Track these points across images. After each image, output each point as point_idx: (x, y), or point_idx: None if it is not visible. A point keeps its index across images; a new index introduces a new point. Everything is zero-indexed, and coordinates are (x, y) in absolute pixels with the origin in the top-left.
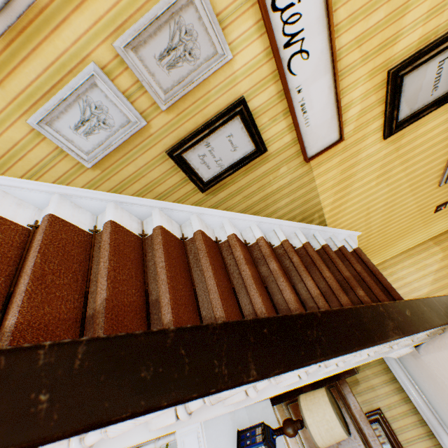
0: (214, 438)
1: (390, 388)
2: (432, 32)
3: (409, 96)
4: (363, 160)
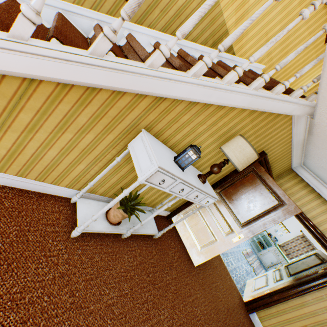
0: (154, 142)
1: (298, 187)
2: None
3: None
4: None
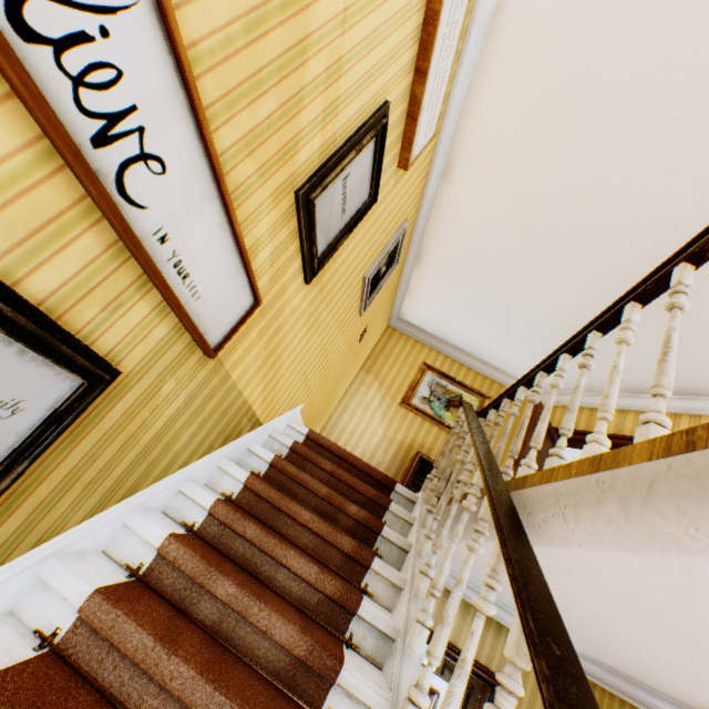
0: None
1: None
2: (331, 141)
3: (323, 224)
4: (289, 318)
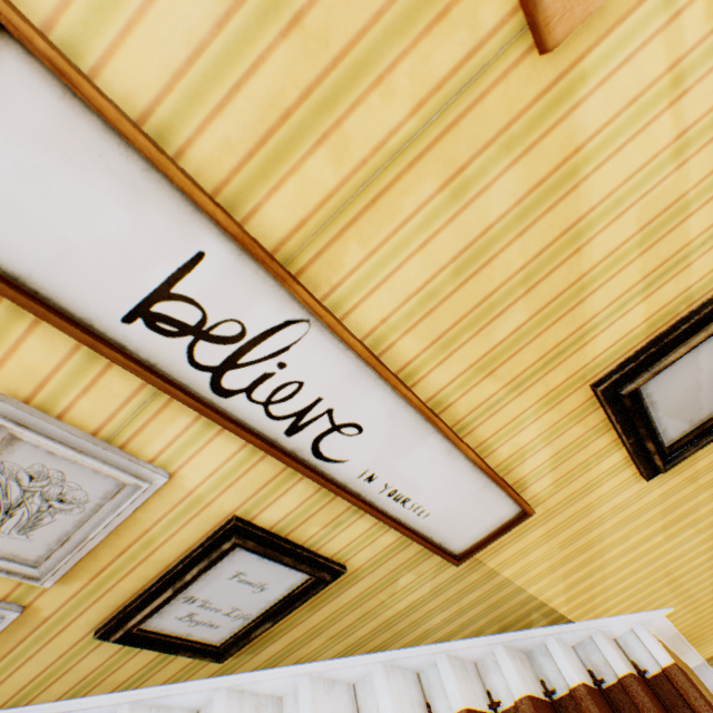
0: None
1: None
2: (676, 300)
3: (672, 403)
4: (609, 514)
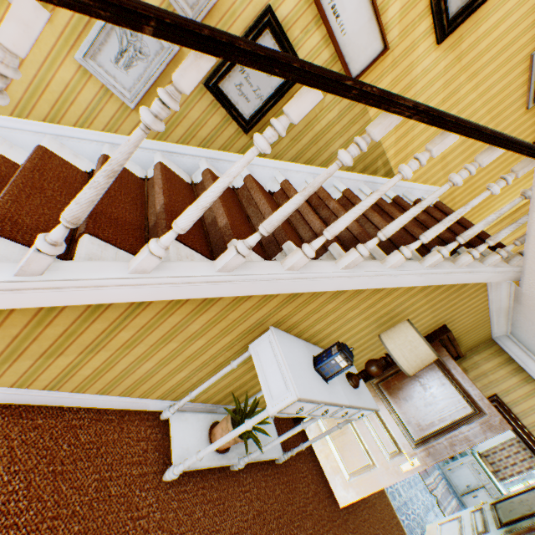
0: (287, 345)
1: (506, 371)
2: None
3: None
4: (420, 78)
